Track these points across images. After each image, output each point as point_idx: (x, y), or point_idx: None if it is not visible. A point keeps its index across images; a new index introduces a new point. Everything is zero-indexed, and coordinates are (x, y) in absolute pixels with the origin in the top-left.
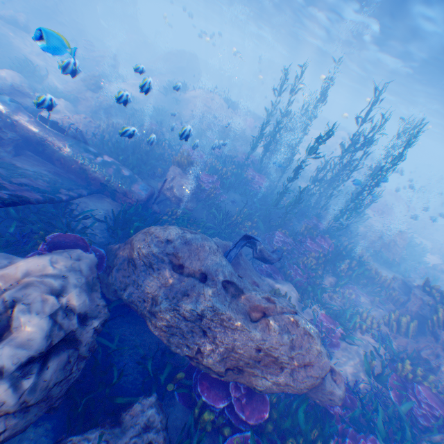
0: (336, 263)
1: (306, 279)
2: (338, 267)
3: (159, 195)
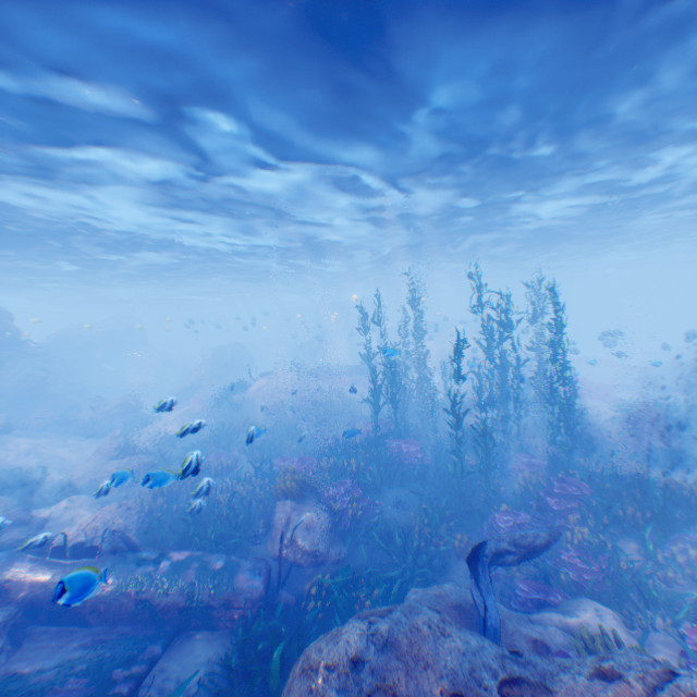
0: (615, 509)
1: (603, 572)
2: (625, 513)
3: (281, 565)
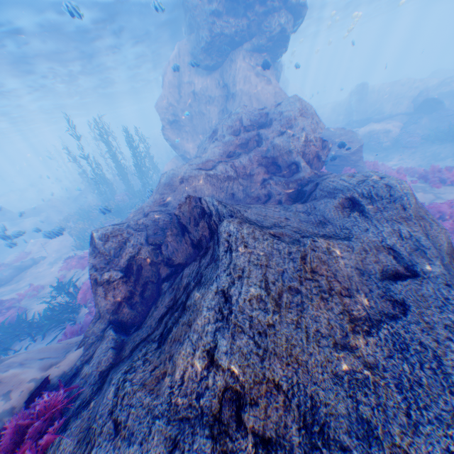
0: None
1: None
2: None
3: None
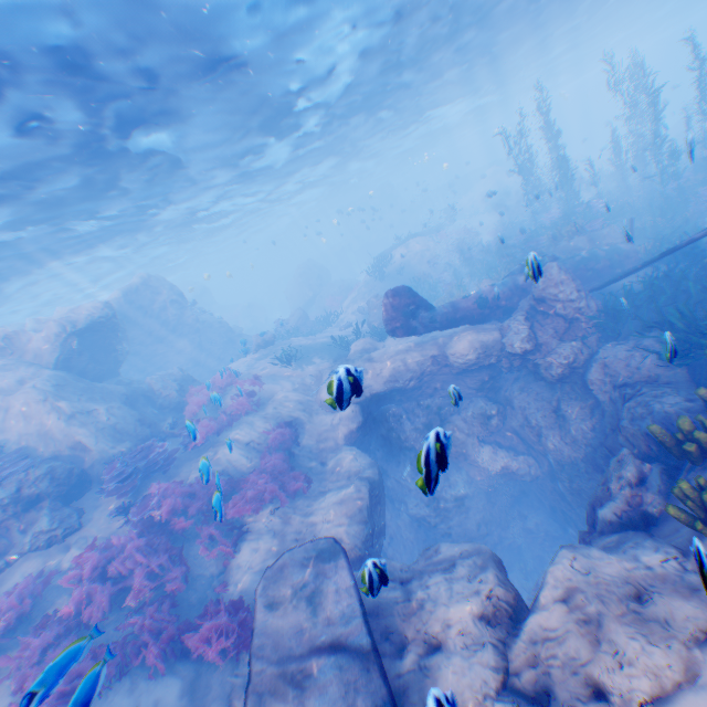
0: None
1: None
2: None
3: None
